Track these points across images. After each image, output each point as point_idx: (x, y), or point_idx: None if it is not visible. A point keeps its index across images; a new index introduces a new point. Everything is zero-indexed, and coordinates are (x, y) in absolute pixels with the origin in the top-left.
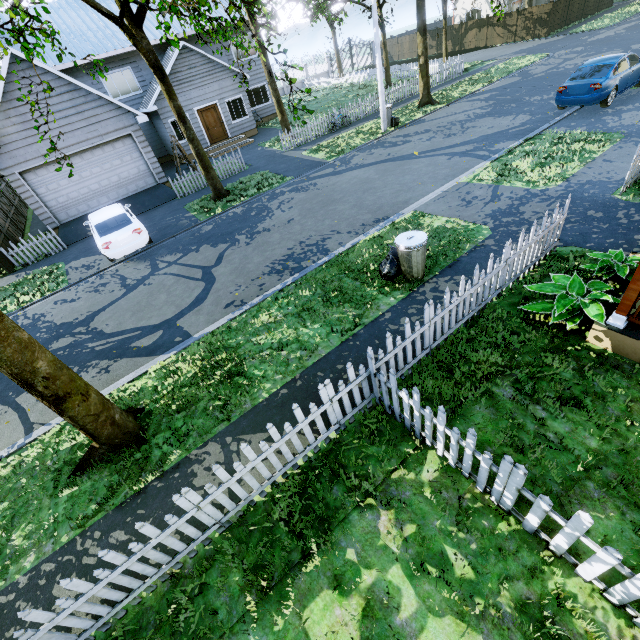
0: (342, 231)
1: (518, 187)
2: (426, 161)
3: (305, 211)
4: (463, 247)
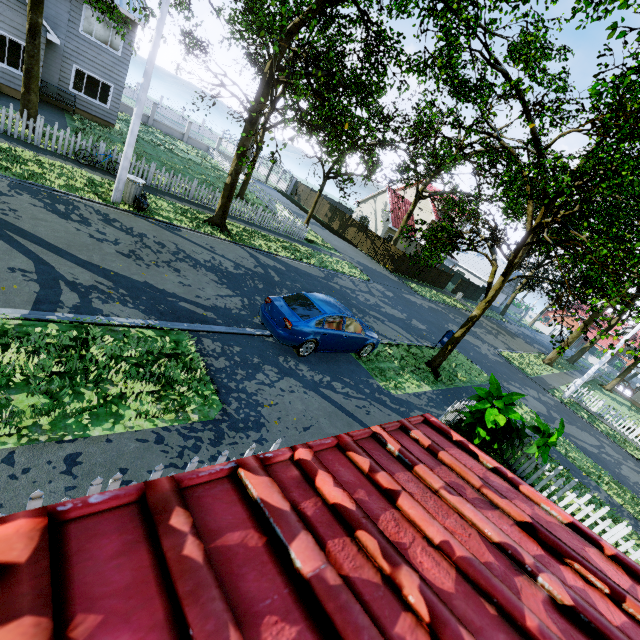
0: None
1: None
2: None
3: None
4: None
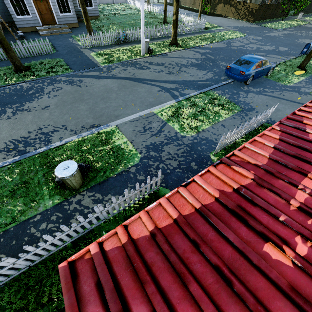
0: (68, 128)
1: (174, 128)
2: (147, 88)
3: (60, 102)
4: (117, 168)
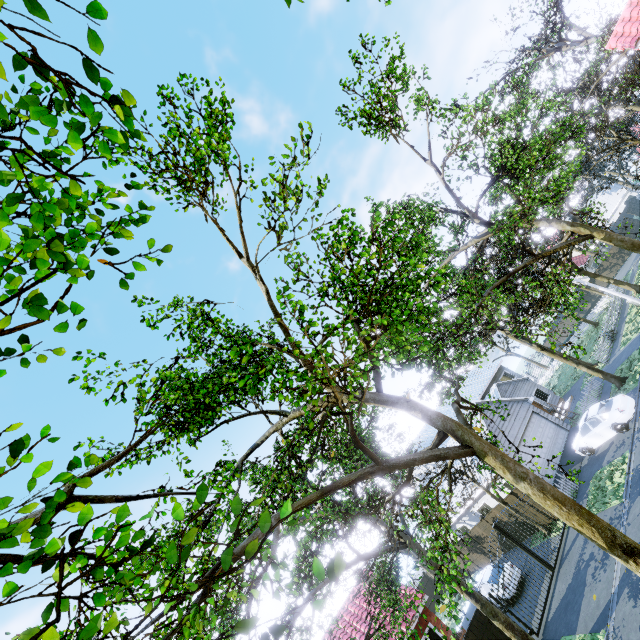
0: None
1: None
2: None
3: None
4: None
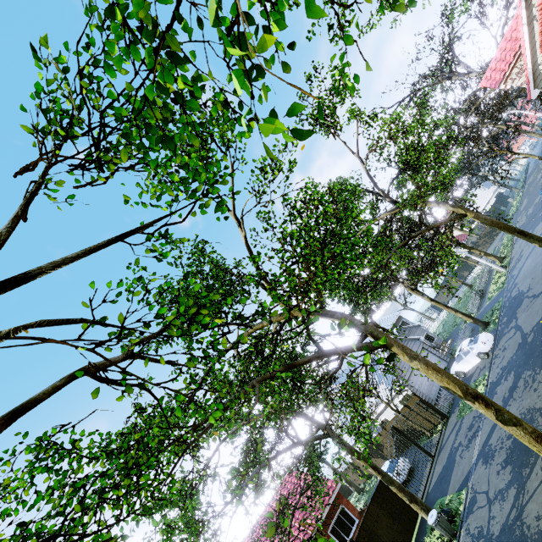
0: None
1: None
2: None
3: (531, 275)
4: None
